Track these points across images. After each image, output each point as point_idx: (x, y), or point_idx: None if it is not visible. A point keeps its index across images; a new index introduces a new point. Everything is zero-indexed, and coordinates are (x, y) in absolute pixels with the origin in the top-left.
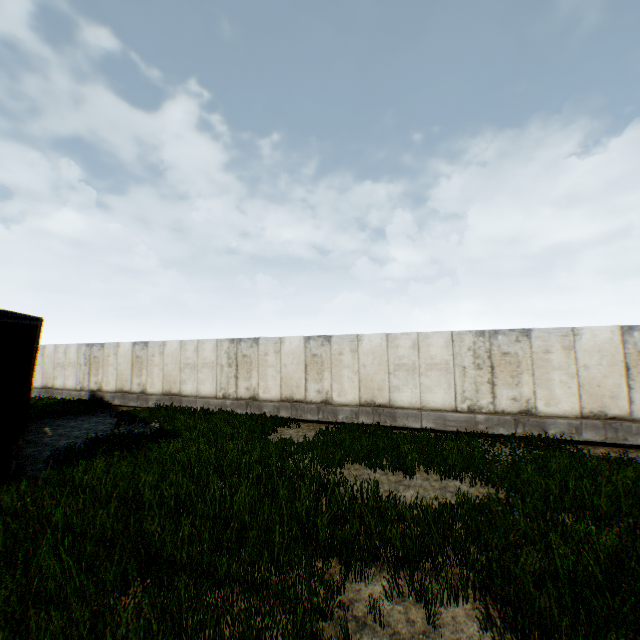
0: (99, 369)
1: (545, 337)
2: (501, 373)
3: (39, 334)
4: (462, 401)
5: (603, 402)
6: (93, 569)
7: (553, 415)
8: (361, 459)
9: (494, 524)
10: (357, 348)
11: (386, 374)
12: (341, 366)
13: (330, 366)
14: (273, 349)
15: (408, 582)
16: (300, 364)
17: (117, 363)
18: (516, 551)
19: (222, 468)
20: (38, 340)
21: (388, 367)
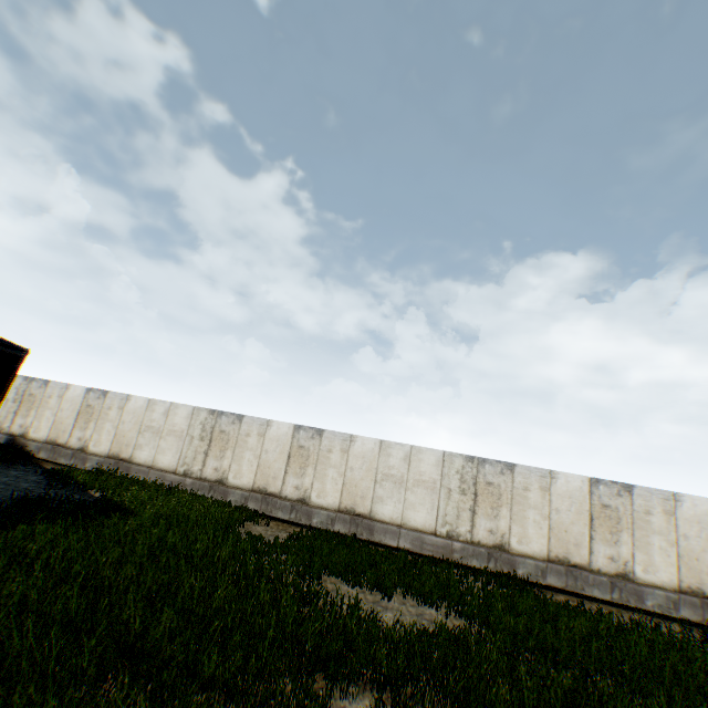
0: (32, 410)
1: (527, 474)
2: (483, 502)
3: (20, 367)
4: (442, 524)
5: (568, 548)
6: (65, 653)
7: (524, 554)
8: (338, 571)
9: (469, 655)
10: (348, 448)
11: (372, 482)
12: (327, 464)
13: (316, 462)
14: (257, 431)
15: (391, 702)
16: (283, 453)
17: (59, 407)
18: (490, 681)
19: (192, 559)
20: (16, 373)
21: (376, 475)
